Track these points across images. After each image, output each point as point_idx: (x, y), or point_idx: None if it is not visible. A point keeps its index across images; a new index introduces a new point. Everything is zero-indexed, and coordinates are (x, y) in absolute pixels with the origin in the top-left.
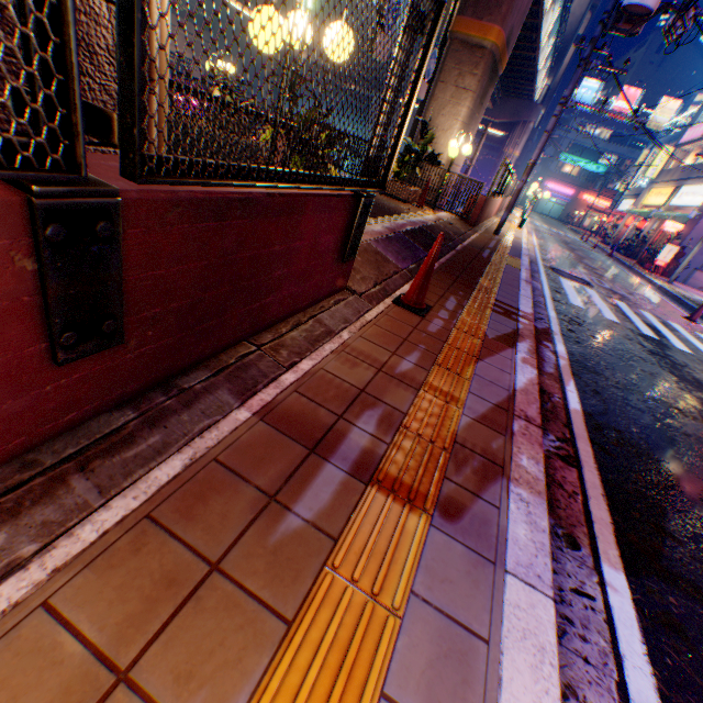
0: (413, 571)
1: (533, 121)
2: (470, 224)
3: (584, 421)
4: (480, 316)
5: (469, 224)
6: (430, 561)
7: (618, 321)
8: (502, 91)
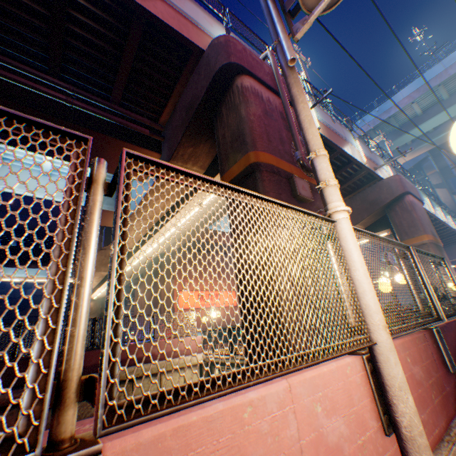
0: None
1: None
2: None
3: None
4: None
5: None
6: None
7: None
8: None
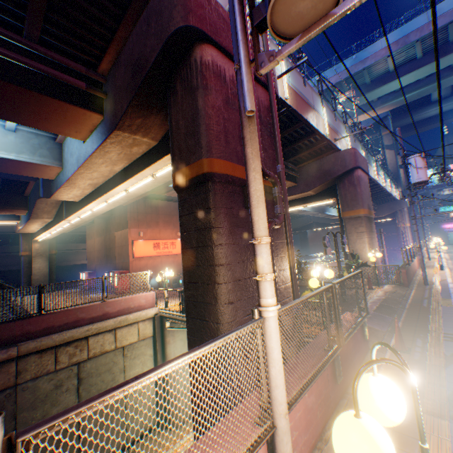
0: (448, 431)
1: (404, 207)
2: (404, 285)
3: None
4: (437, 345)
5: (404, 285)
6: (452, 430)
7: None
8: (375, 203)
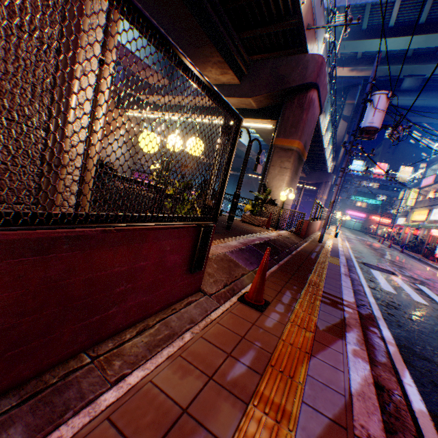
0: None
1: (330, 181)
2: (301, 236)
3: (435, 427)
4: (311, 307)
5: (300, 236)
6: None
7: (427, 302)
8: (309, 168)
